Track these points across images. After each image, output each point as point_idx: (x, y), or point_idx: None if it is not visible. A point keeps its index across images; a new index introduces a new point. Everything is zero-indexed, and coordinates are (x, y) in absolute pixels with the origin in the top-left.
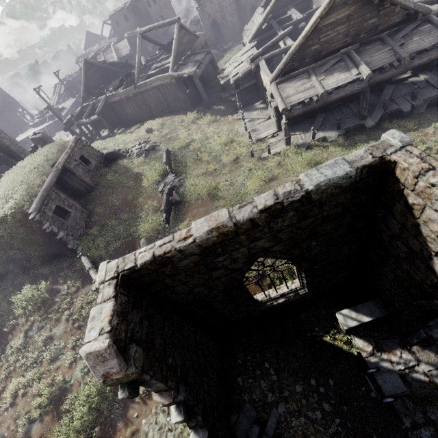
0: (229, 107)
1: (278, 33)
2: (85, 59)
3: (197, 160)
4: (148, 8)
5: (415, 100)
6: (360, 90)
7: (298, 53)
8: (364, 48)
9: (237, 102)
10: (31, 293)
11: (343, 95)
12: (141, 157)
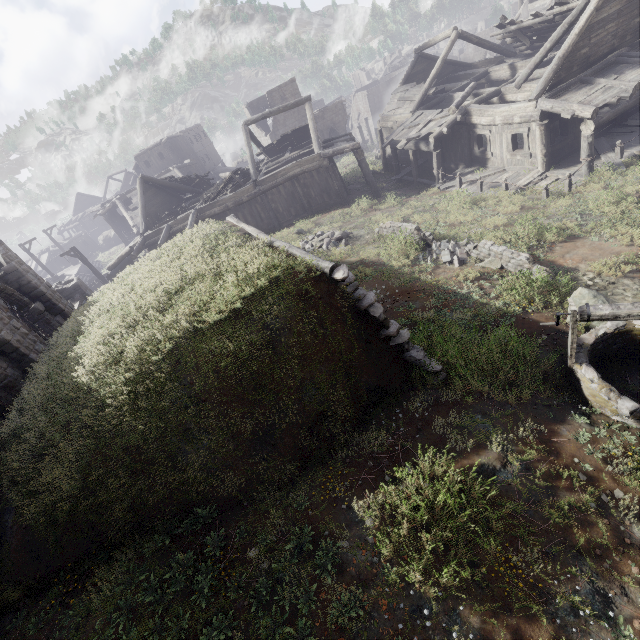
0: (406, 190)
1: (453, 94)
2: (143, 175)
3: (449, 226)
4: (191, 144)
5: None
6: None
7: (567, 59)
8: (635, 50)
9: (435, 170)
10: (463, 485)
11: None
12: (341, 245)
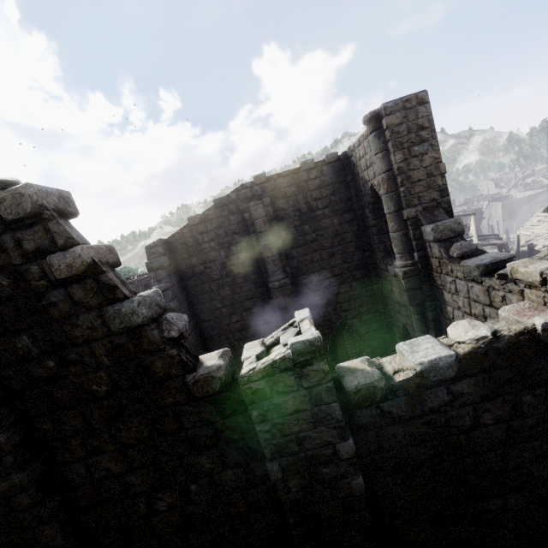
0: None
1: None
2: None
3: None
4: None
5: None
6: None
7: None
8: None
9: None
10: None
11: None
12: None
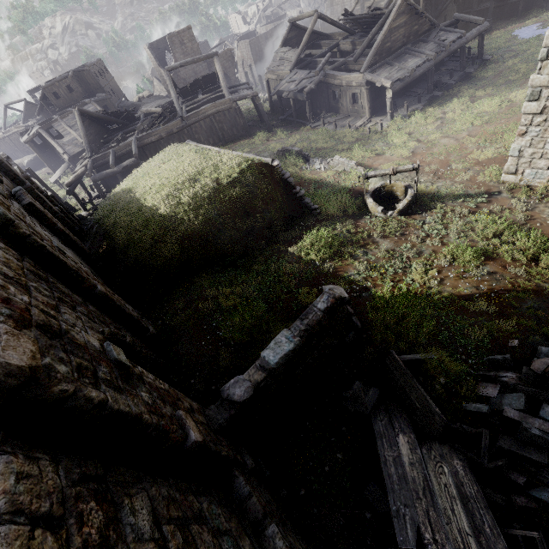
0: (289, 127)
1: (317, 60)
2: (79, 108)
3: (318, 150)
4: (97, 79)
5: (452, 78)
6: (430, 68)
7: (379, 49)
8: (415, 46)
9: (308, 114)
10: (327, 231)
11: (422, 72)
12: None
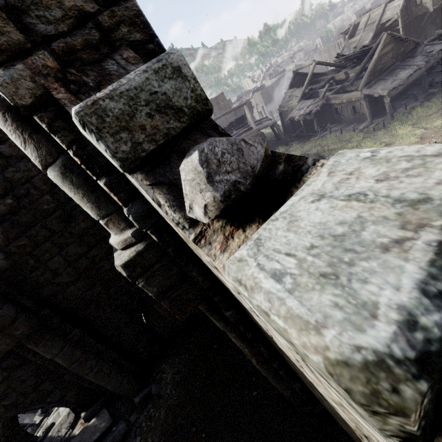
0: (301, 140)
1: (318, 91)
2: None
3: (330, 151)
4: None
5: None
6: (422, 74)
7: (372, 71)
8: (403, 62)
9: (316, 128)
10: None
11: (415, 78)
12: None
